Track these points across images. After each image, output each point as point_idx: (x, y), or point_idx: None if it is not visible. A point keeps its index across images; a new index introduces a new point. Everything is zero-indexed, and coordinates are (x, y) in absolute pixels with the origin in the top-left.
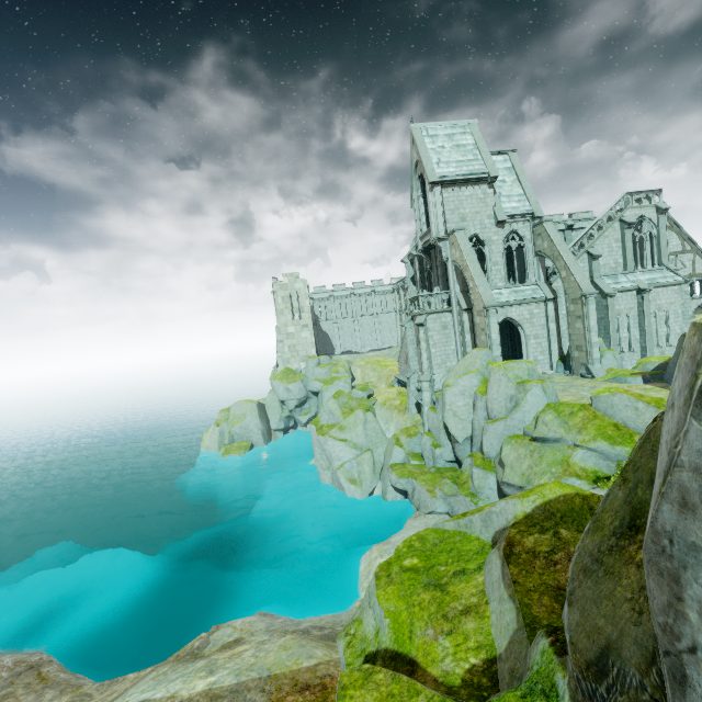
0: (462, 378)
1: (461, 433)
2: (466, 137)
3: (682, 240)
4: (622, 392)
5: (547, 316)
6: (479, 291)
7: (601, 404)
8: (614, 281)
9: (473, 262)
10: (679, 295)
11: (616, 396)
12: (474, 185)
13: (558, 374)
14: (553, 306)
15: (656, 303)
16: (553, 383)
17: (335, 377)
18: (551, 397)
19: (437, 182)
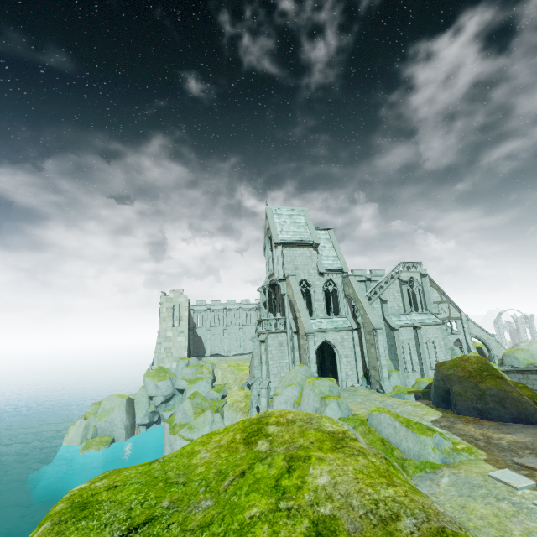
0: (286, 389)
1: None
2: (300, 217)
3: (440, 294)
4: (386, 411)
5: (354, 341)
6: (302, 320)
7: (374, 420)
8: (398, 319)
9: (300, 299)
10: (440, 332)
11: (382, 415)
12: (304, 247)
13: (362, 387)
14: (357, 334)
15: (426, 336)
16: (356, 395)
17: (199, 377)
18: (344, 411)
19: (279, 243)
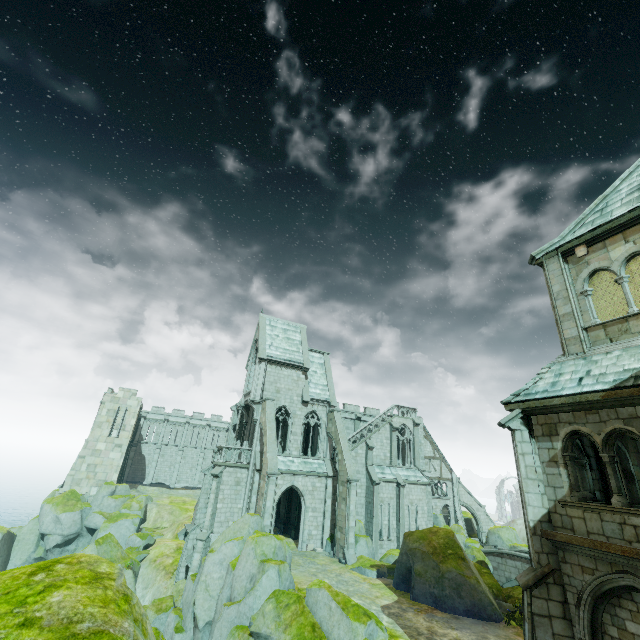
0: (226, 545)
1: (205, 615)
2: (296, 334)
3: (434, 448)
4: (326, 587)
5: (326, 491)
6: (268, 456)
7: (311, 598)
8: (382, 471)
9: (272, 429)
10: (425, 494)
11: (321, 591)
12: (292, 369)
13: (325, 553)
14: (332, 483)
15: (409, 497)
16: (312, 563)
17: (123, 514)
18: (284, 582)
19: (264, 359)
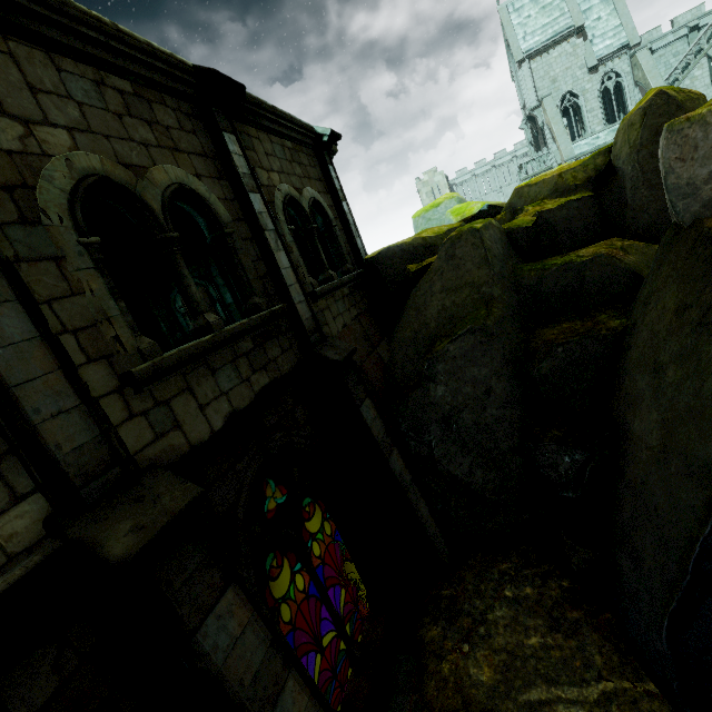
0: None
1: None
2: None
3: None
4: None
5: None
6: (561, 149)
7: None
8: None
9: (557, 124)
10: None
11: None
12: (562, 43)
13: None
14: None
15: None
16: None
17: None
18: None
19: (522, 59)
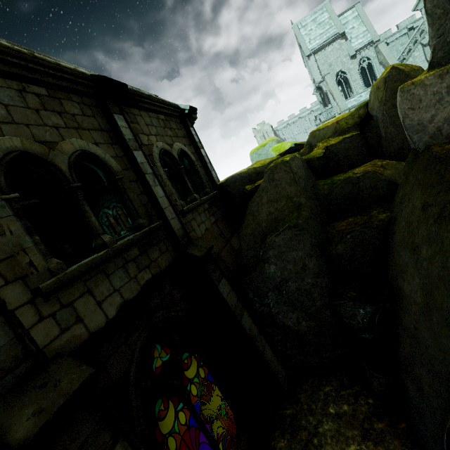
0: None
1: None
2: (324, 15)
3: None
4: None
5: None
6: (339, 104)
7: None
8: None
9: (335, 90)
10: None
11: None
12: (332, 43)
13: None
14: None
15: None
16: None
17: None
18: None
19: (310, 54)
